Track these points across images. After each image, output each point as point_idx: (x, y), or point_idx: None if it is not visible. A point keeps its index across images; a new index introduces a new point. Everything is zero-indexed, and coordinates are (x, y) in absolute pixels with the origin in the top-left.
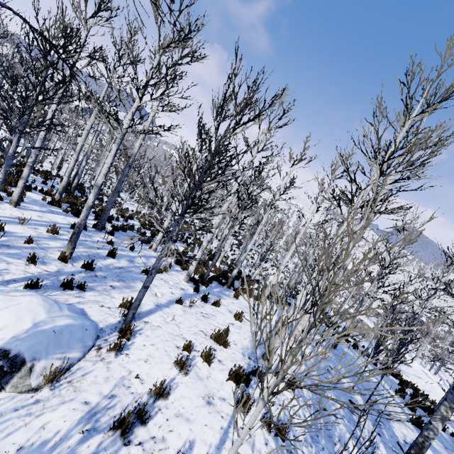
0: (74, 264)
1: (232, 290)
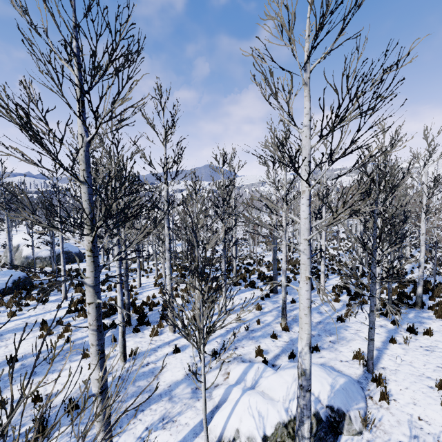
0: (293, 331)
1: (426, 309)
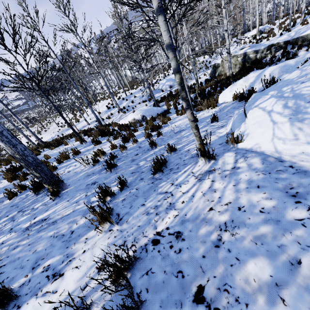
0: None
1: None
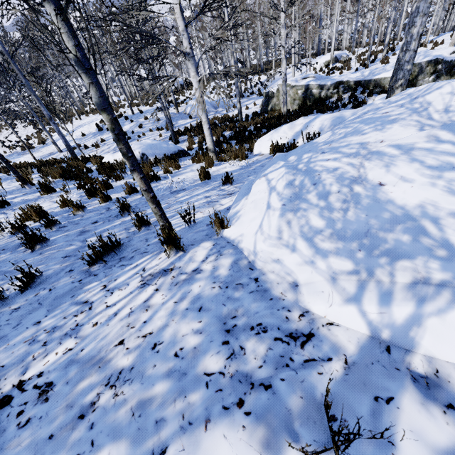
0: None
1: None
